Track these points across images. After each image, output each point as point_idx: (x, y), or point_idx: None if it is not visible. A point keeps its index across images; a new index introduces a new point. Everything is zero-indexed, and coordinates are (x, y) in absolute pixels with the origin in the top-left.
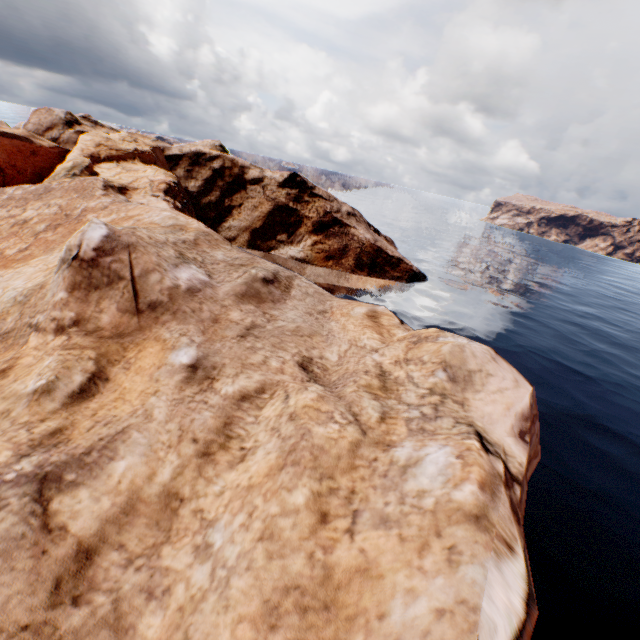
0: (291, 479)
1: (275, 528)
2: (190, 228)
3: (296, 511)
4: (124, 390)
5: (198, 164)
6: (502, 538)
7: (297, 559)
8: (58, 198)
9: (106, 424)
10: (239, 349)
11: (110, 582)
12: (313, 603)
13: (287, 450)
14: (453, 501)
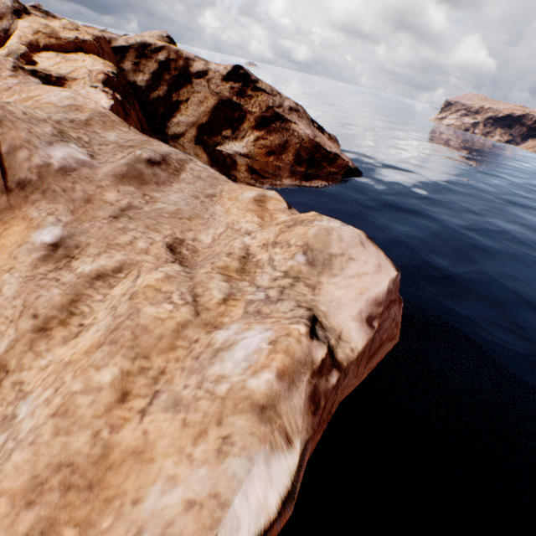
0: (104, 358)
1: (72, 405)
2: (86, 108)
3: (99, 389)
4: None
5: (144, 56)
6: (284, 430)
7: (82, 437)
8: None
9: None
10: (109, 230)
11: None
12: (79, 482)
13: (111, 329)
14: (246, 389)
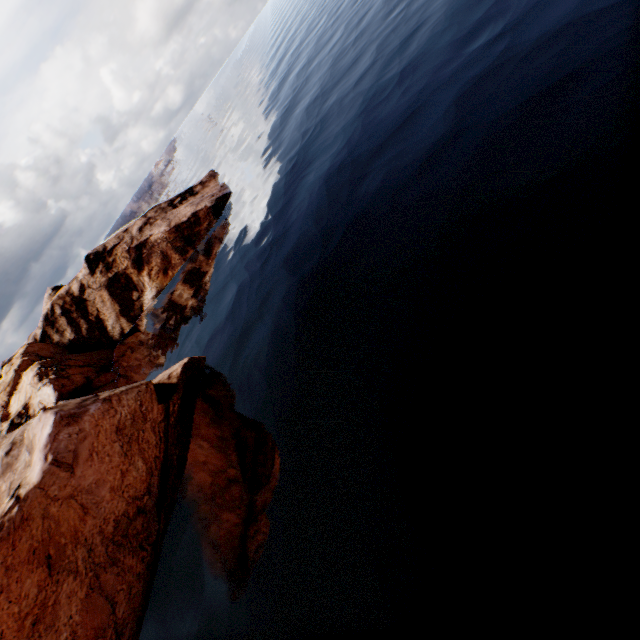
0: None
1: None
2: None
3: None
4: None
5: (54, 323)
6: None
7: None
8: None
9: None
10: None
11: None
12: None
13: None
14: None
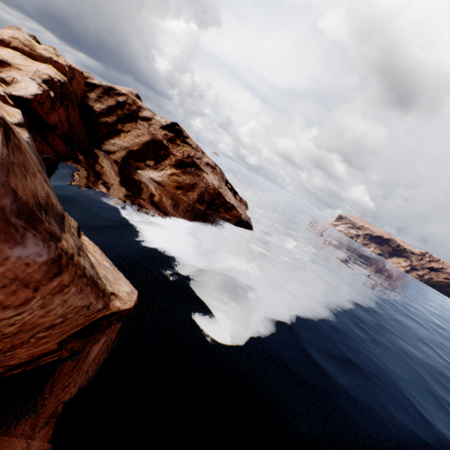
0: None
1: None
2: None
3: None
4: None
5: (108, 94)
6: None
7: None
8: None
9: None
10: None
11: None
12: None
13: None
14: None
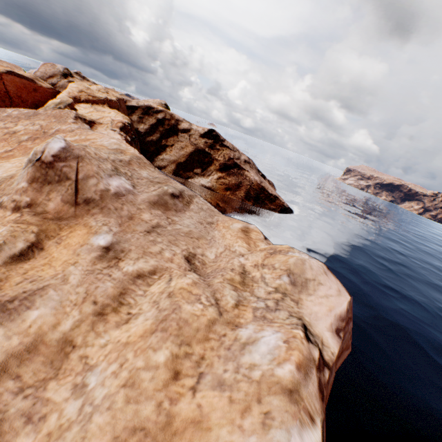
0: (158, 342)
1: (137, 378)
2: (128, 152)
3: (156, 367)
4: (52, 258)
5: (148, 114)
6: (307, 410)
7: (148, 406)
8: (41, 120)
9: (32, 281)
10: (144, 240)
11: (0, 405)
12: None
13: (160, 319)
14: (275, 376)
